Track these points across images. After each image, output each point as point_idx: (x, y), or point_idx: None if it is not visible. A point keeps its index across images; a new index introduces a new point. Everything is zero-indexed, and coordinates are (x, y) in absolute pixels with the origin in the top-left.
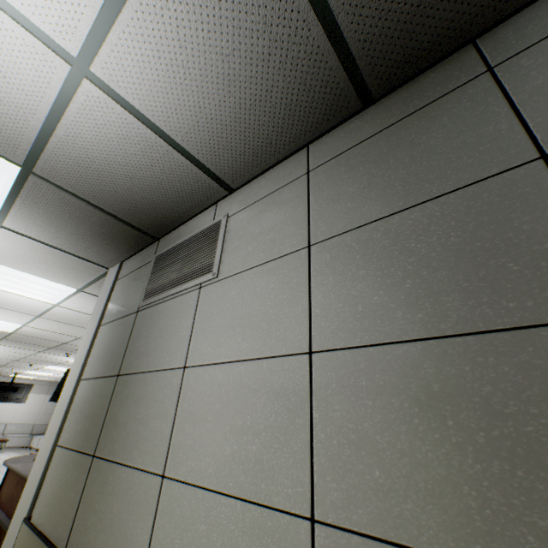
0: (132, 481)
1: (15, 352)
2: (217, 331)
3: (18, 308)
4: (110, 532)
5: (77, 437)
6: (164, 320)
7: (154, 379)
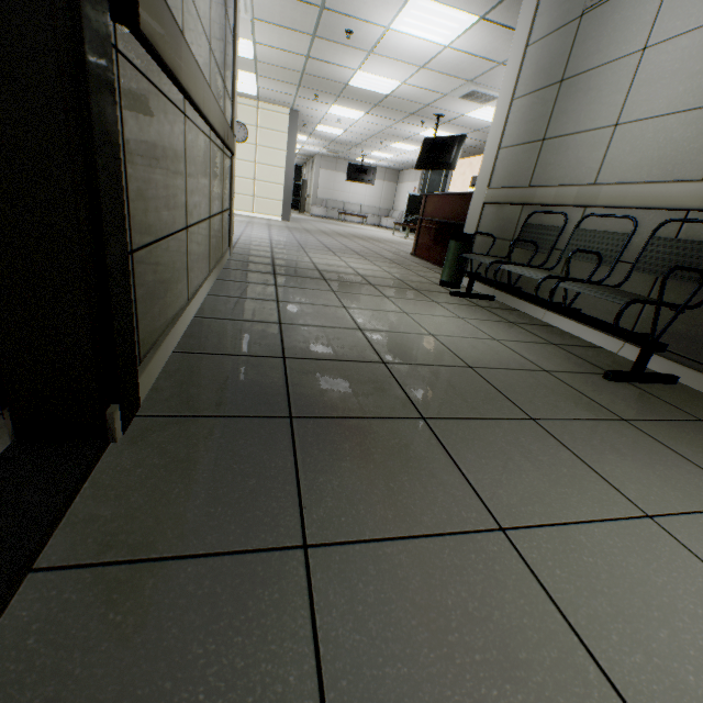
0: (585, 139)
1: (376, 125)
2: (689, 5)
3: (409, 59)
4: (568, 167)
5: (521, 137)
6: (620, 14)
7: (606, 70)
